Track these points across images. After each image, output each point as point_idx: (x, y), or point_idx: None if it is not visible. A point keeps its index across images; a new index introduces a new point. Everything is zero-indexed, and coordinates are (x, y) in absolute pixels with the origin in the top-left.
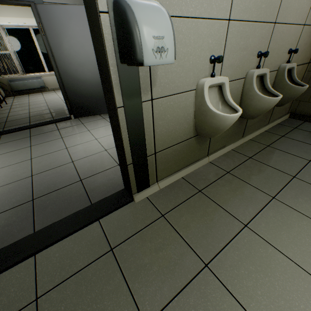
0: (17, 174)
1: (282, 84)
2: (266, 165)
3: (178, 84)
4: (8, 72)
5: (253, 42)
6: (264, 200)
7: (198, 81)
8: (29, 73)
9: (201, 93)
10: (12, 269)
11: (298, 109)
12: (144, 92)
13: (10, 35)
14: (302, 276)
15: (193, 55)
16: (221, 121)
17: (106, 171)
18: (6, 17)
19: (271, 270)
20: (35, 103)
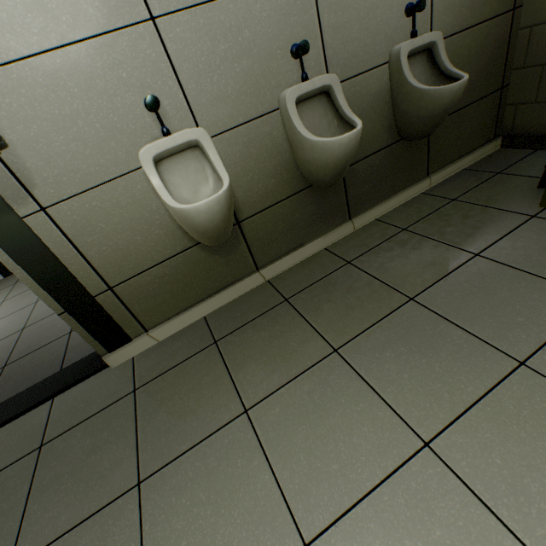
0: (10, 328)
1: (404, 90)
2: (370, 276)
3: (91, 170)
4: None
5: (262, 33)
6: (313, 357)
7: (139, 151)
8: None
9: (145, 172)
10: None
11: (517, 123)
12: (18, 202)
13: None
14: (276, 522)
15: (95, 112)
16: (188, 219)
17: None
18: None
19: (230, 504)
20: None
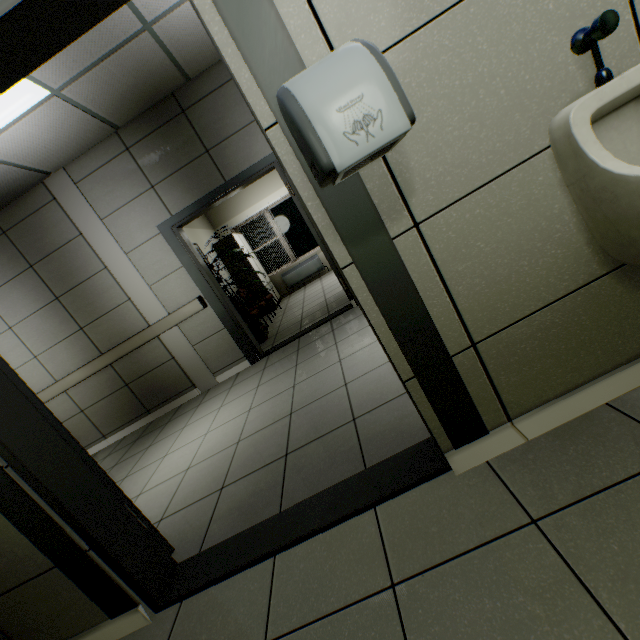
0: (276, 412)
1: None
2: None
3: (481, 161)
4: (280, 264)
5: None
6: None
7: (551, 121)
8: (302, 255)
9: (568, 146)
10: (247, 572)
11: None
12: (391, 217)
13: (275, 215)
14: None
15: (501, 74)
16: None
17: (399, 399)
18: (268, 196)
19: None
20: (310, 297)
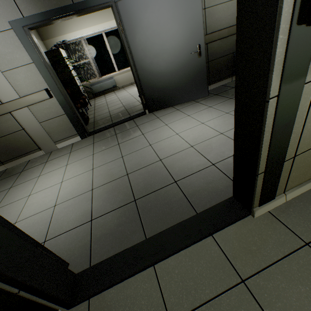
0: (115, 172)
1: None
2: None
3: None
4: (89, 77)
5: None
6: None
7: None
8: (104, 75)
9: None
10: (136, 276)
11: None
12: None
13: (89, 44)
14: None
15: None
16: None
17: (201, 172)
18: (85, 28)
19: None
20: (111, 102)
